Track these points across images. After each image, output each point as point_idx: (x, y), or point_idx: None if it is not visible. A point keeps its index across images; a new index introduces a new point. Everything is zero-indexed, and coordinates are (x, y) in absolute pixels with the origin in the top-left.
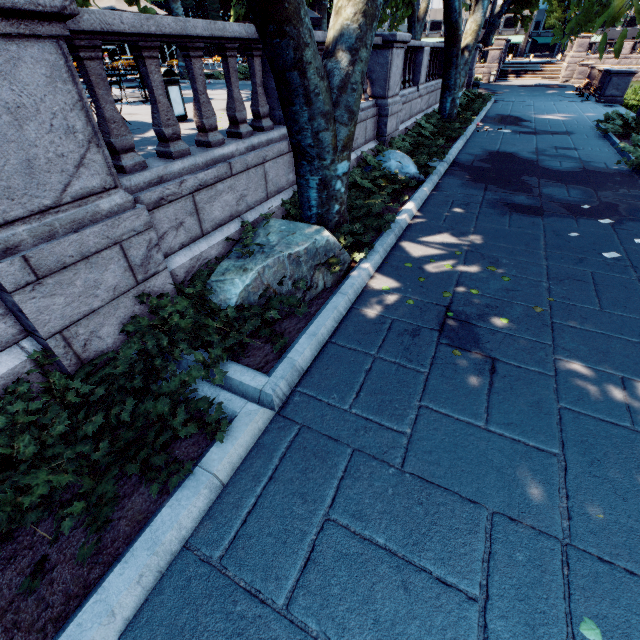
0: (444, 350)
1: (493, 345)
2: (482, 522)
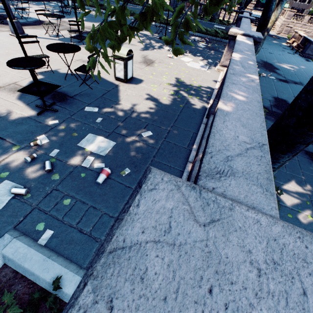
0: None
1: None
2: None
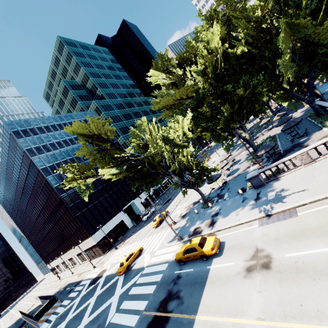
0: None
1: None
2: None
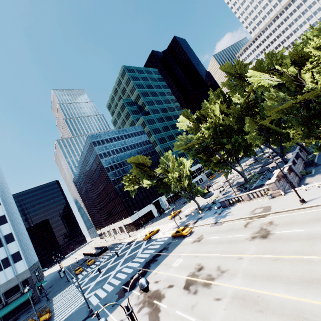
0: None
1: None
2: None
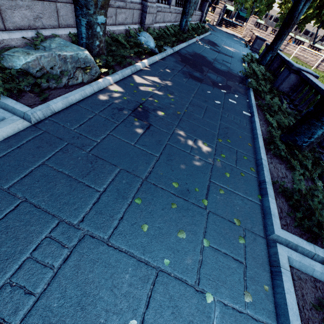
0: (131, 118)
1: (153, 120)
2: (115, 171)
